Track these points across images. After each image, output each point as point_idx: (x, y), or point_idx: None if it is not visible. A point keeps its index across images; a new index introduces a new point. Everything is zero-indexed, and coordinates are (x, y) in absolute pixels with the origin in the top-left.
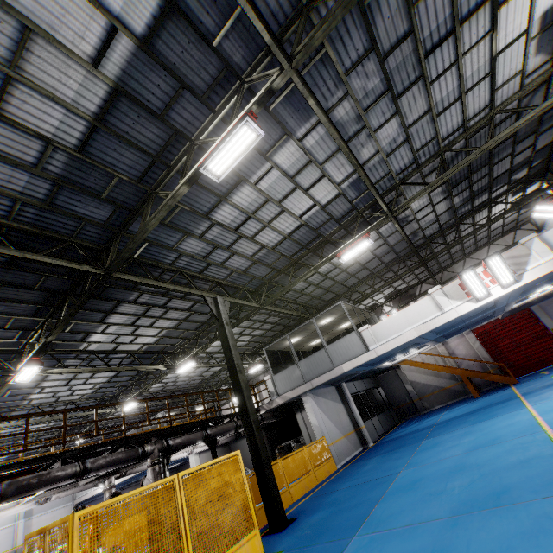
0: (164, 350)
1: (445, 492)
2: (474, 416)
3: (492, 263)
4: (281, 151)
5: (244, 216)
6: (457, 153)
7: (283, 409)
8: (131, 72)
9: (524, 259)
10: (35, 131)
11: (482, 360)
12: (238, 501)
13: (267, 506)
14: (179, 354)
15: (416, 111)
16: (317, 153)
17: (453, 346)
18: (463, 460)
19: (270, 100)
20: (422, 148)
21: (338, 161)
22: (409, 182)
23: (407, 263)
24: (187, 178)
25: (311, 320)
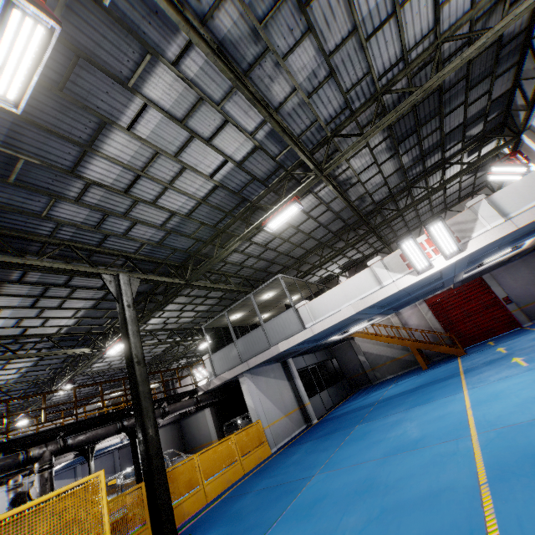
0: (92, 331)
1: (333, 534)
2: (413, 397)
3: (433, 230)
4: (151, 81)
5: (130, 174)
6: (399, 98)
7: (226, 388)
8: None
9: (471, 225)
10: None
11: (433, 331)
12: None
13: (154, 525)
14: (109, 335)
15: (336, 30)
16: (208, 87)
17: (406, 316)
18: (376, 472)
19: None
20: (354, 87)
21: (242, 100)
22: (341, 133)
23: (358, 231)
24: None
25: (249, 295)
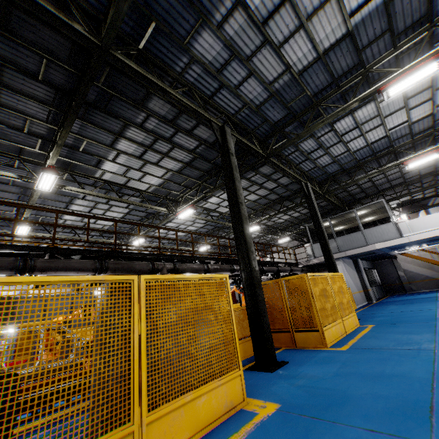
0: None
1: None
2: None
3: None
4: None
5: (353, 126)
6: None
7: (312, 267)
8: (366, 20)
9: None
10: (287, 61)
11: None
12: (346, 297)
13: None
14: None
15: None
16: (438, 80)
17: None
18: None
19: (437, 38)
20: None
21: None
22: None
23: (436, 177)
24: (360, 97)
25: (352, 210)
